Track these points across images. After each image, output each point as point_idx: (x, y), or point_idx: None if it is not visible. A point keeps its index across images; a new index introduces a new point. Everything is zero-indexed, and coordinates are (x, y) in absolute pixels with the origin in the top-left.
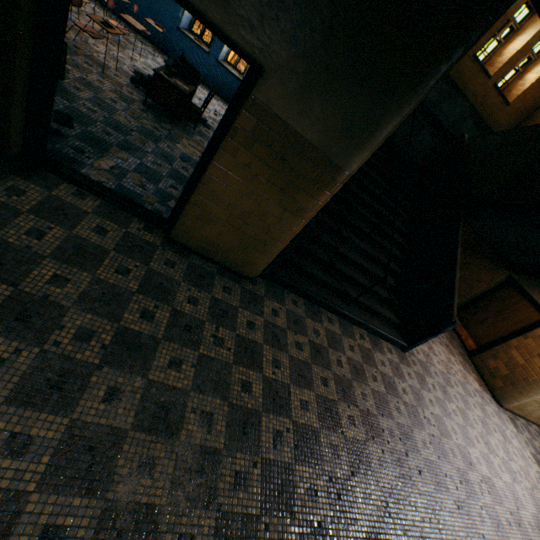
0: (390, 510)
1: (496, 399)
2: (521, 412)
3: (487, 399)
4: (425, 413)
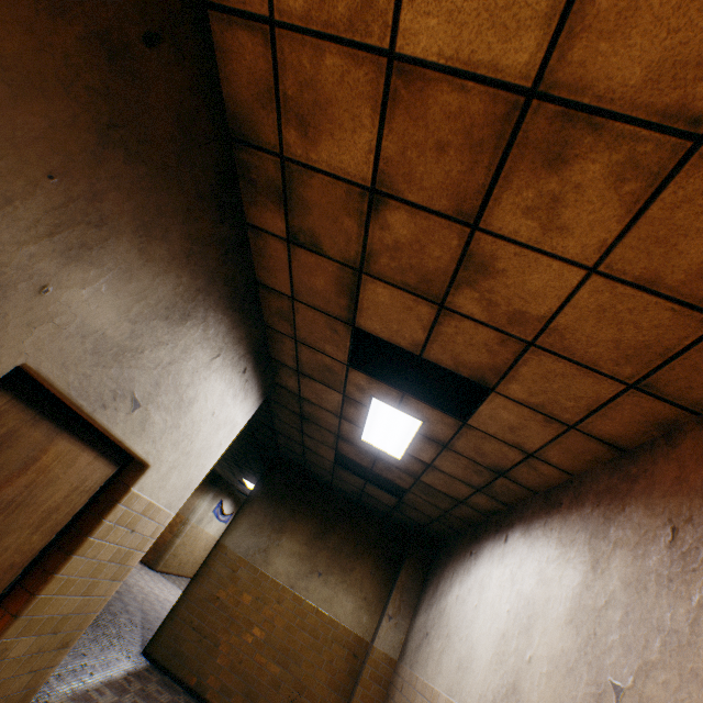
0: (144, 612)
1: (153, 568)
2: (167, 568)
3: (149, 570)
4: (131, 582)
